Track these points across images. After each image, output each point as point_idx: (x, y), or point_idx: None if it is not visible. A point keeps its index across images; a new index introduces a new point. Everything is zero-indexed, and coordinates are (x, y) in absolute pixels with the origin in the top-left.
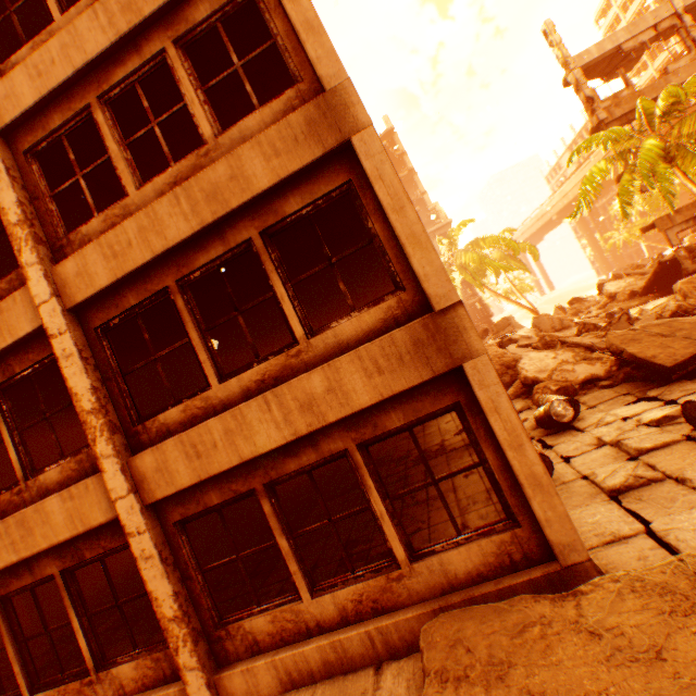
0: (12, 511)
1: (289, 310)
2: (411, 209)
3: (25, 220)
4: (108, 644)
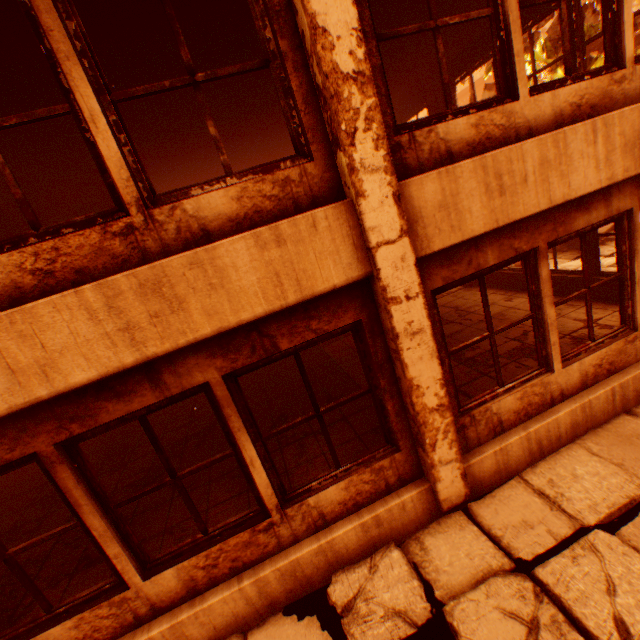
0: (101, 272)
1: (627, 15)
2: None
3: None
4: (151, 510)
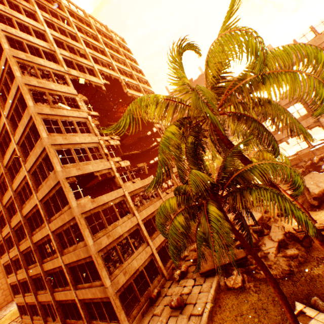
0: (65, 290)
1: (90, 276)
2: (100, 269)
3: (57, 248)
4: None
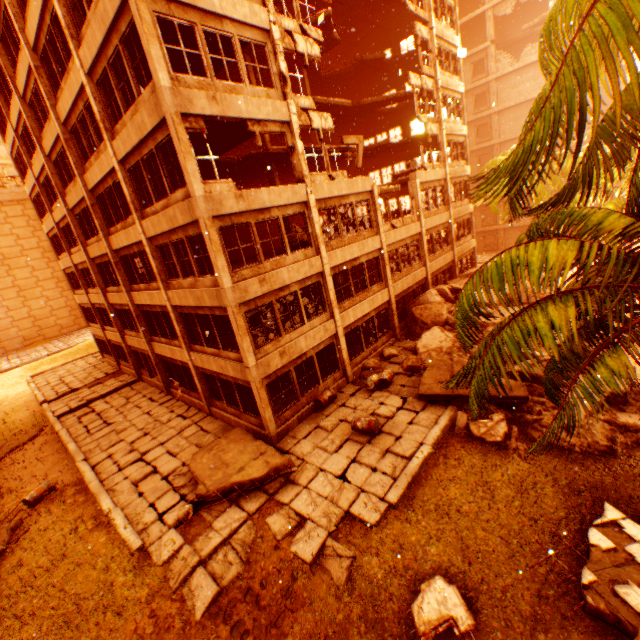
0: (171, 345)
1: (219, 340)
2: (240, 337)
3: (159, 274)
4: None
